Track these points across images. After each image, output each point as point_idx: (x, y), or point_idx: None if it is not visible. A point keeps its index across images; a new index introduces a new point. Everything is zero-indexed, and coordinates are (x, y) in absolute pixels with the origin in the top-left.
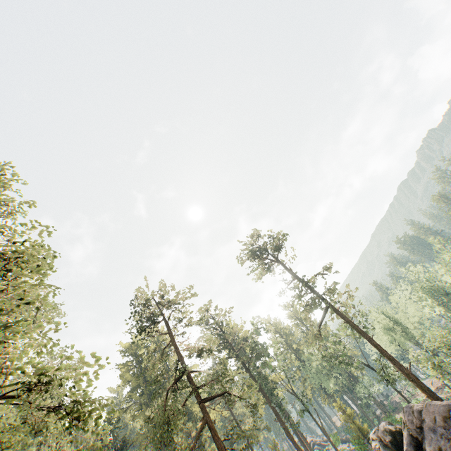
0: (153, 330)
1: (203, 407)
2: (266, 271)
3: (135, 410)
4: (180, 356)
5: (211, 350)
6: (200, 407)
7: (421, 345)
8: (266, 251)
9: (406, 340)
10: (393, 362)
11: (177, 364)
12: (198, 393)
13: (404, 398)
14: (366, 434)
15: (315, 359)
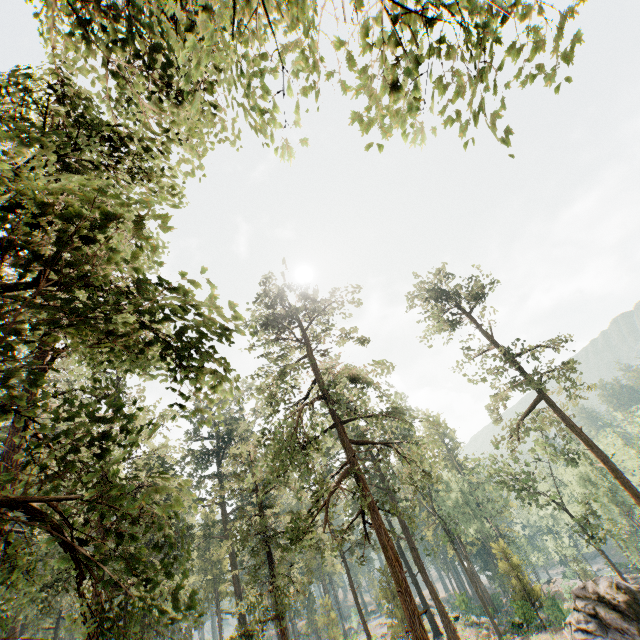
0: (284, 331)
1: (349, 449)
2: (447, 326)
3: (198, 461)
4: (319, 375)
5: (370, 383)
6: (345, 448)
7: (634, 517)
8: (458, 296)
9: (610, 503)
10: (639, 501)
11: (310, 387)
12: (343, 430)
13: (615, 568)
14: (535, 599)
15: (456, 489)
